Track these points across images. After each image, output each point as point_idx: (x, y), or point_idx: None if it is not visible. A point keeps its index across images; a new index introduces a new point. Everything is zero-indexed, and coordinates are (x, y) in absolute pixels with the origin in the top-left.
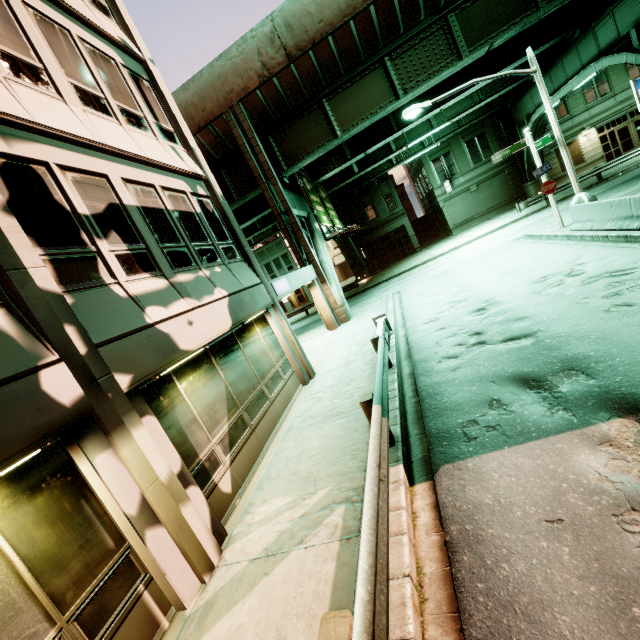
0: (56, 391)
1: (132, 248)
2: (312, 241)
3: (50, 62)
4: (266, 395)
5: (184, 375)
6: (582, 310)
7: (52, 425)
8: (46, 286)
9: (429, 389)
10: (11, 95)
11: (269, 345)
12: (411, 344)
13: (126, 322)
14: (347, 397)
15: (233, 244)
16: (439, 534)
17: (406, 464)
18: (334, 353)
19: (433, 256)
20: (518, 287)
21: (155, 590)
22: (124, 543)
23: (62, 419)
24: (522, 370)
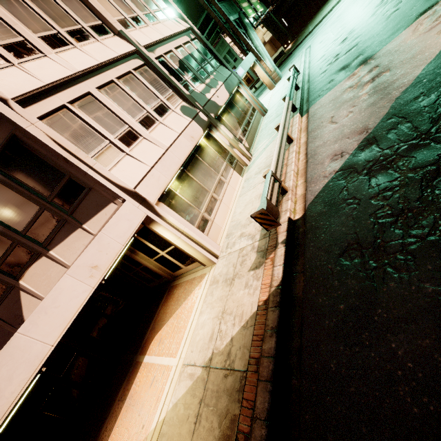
0: (203, 118)
1: (191, 76)
2: (246, 34)
3: (136, 10)
4: (249, 121)
5: (223, 115)
6: (381, 21)
7: (207, 125)
8: (187, 93)
9: (312, 89)
10: (144, 35)
11: (244, 102)
12: (310, 75)
13: (204, 100)
14: (282, 109)
15: (214, 58)
16: (307, 121)
17: (301, 114)
18: (275, 98)
19: (337, 1)
20: (367, 14)
21: (239, 162)
22: (229, 152)
23: (207, 124)
24: (345, 64)
